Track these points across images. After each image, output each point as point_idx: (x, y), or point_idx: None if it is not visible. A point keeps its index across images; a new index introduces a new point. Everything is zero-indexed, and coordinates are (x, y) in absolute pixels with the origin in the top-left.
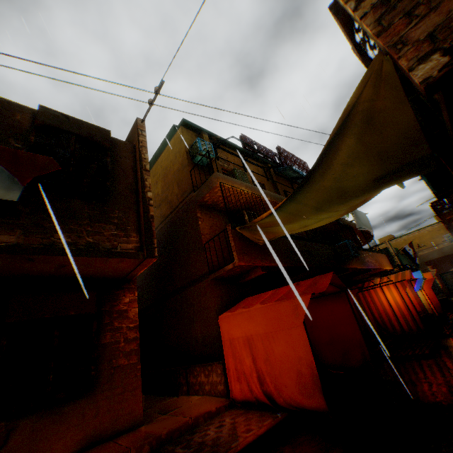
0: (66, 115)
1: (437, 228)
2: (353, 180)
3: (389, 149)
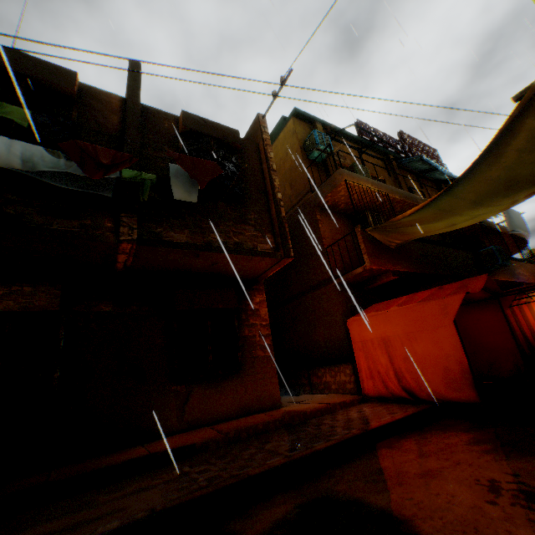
0: (202, 118)
1: None
2: (527, 167)
3: None
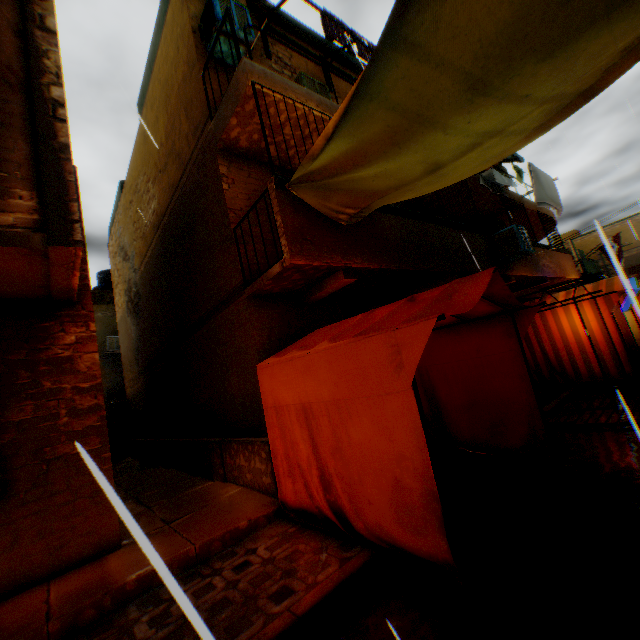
0: None
1: None
2: None
3: None
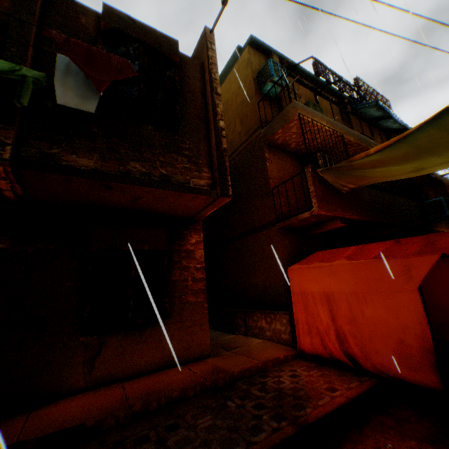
0: (131, 18)
1: None
2: None
3: None
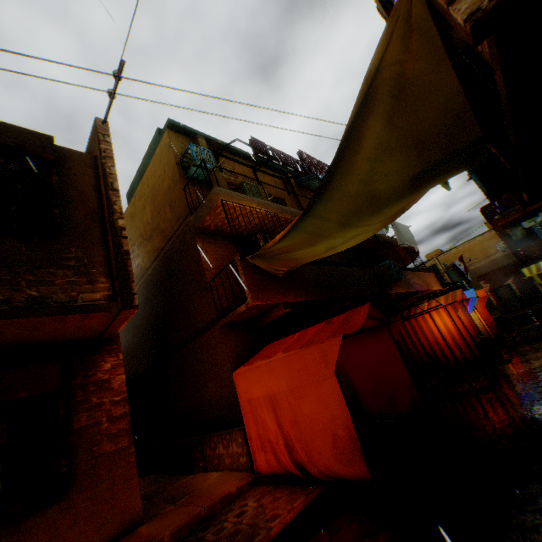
0: None
1: (488, 237)
2: (385, 181)
3: (429, 134)
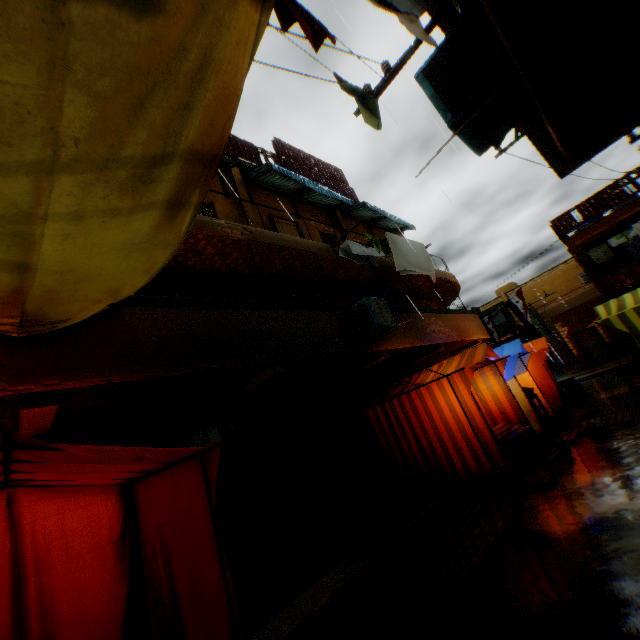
0: None
1: (574, 266)
2: None
3: None
